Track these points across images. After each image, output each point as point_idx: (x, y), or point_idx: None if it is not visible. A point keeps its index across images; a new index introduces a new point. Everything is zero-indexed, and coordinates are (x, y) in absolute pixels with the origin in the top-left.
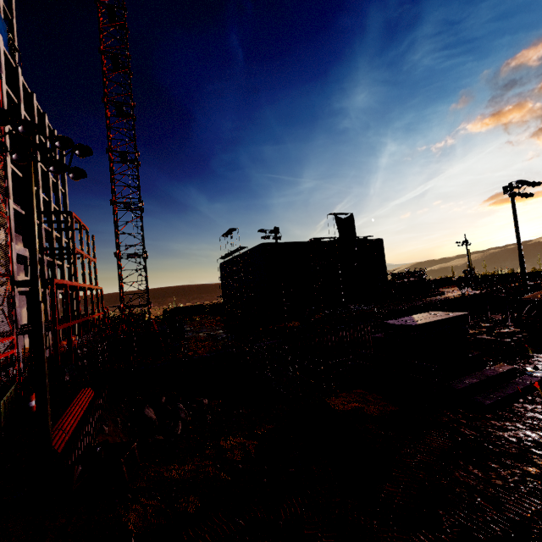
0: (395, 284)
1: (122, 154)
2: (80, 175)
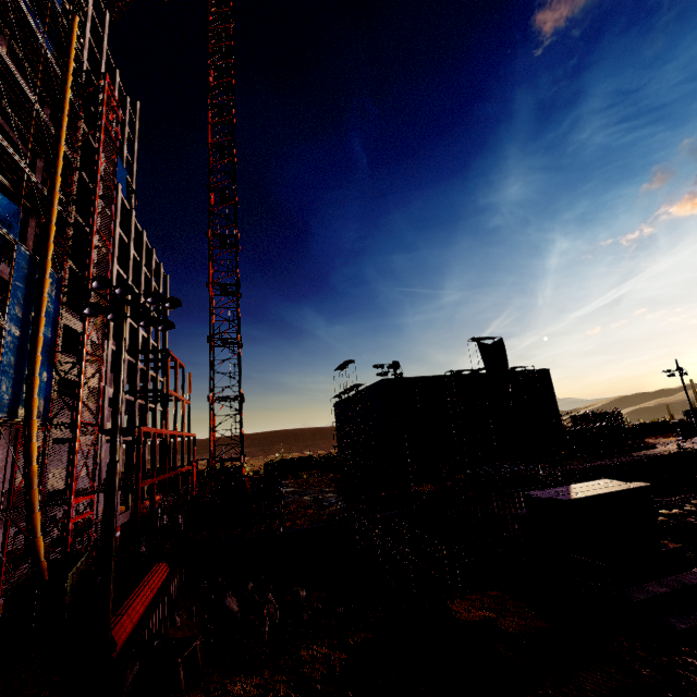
0: (574, 433)
1: (223, 287)
2: (168, 326)
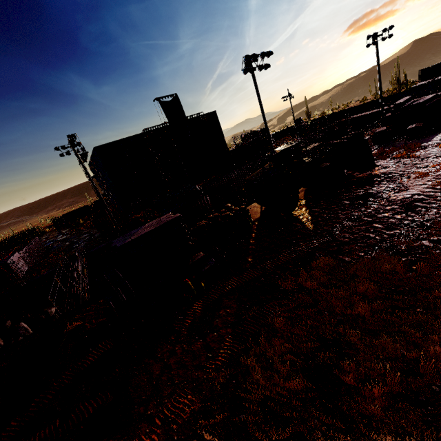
0: (234, 150)
1: None
2: None
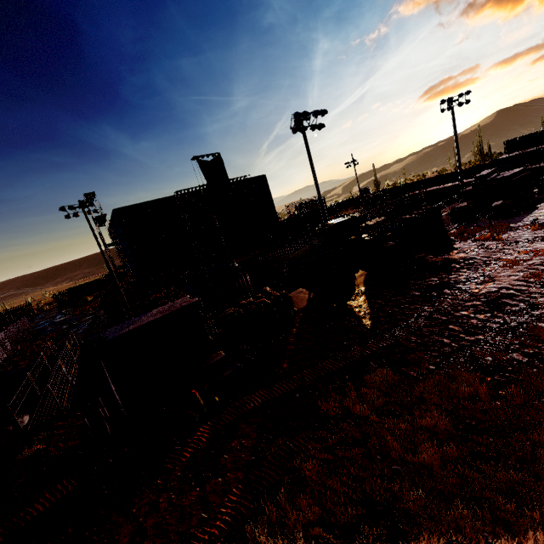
0: (286, 221)
1: None
2: None
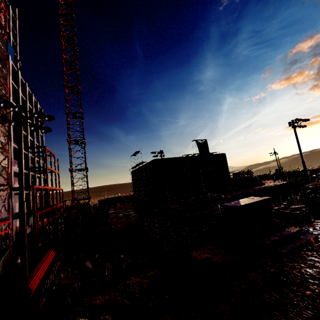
0: (234, 180)
1: (74, 114)
2: (48, 130)
